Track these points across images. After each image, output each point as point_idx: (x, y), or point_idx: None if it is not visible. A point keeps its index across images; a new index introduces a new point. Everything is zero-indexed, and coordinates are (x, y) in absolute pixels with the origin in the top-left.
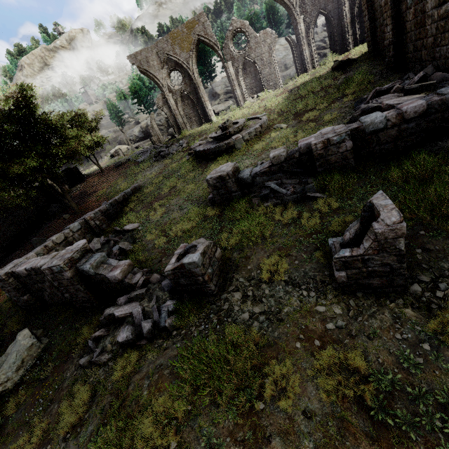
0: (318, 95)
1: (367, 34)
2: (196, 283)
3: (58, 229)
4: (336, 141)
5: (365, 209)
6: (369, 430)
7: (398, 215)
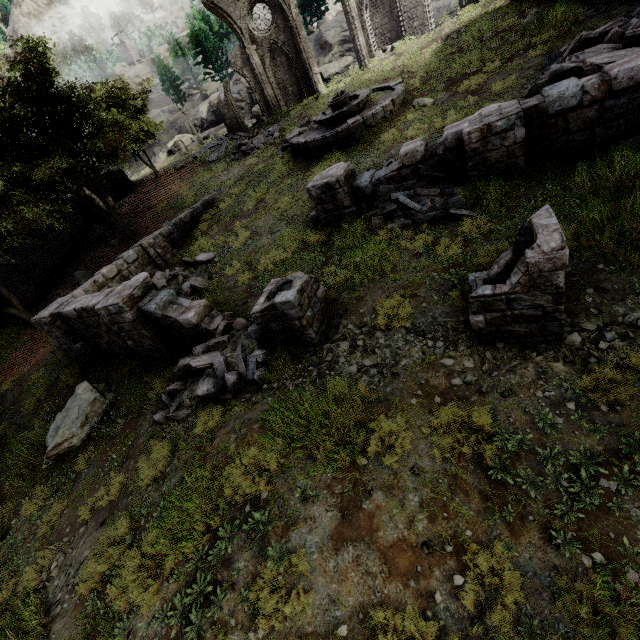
0: (489, 46)
1: None
2: (292, 328)
3: (107, 260)
4: (501, 128)
5: (522, 232)
6: (484, 488)
7: (560, 238)
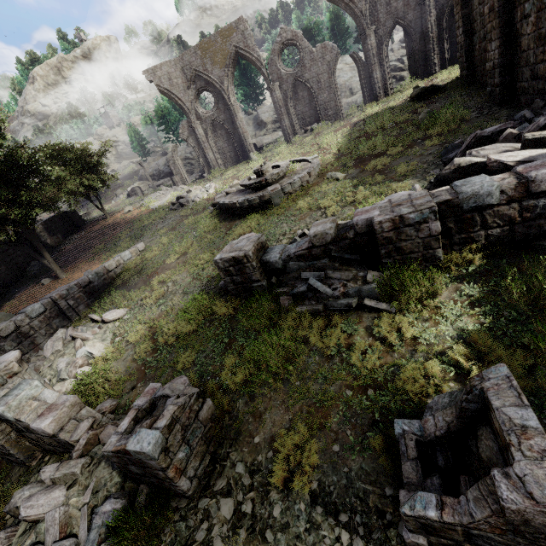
0: (391, 134)
1: (460, 53)
2: (156, 476)
3: (31, 299)
4: (414, 220)
5: (471, 398)
6: None
7: None
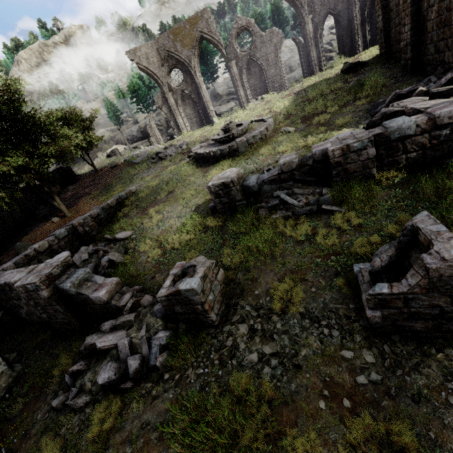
0: (328, 98)
1: (380, 36)
2: (194, 311)
3: (46, 233)
4: (357, 148)
5: (405, 233)
6: None
7: None
